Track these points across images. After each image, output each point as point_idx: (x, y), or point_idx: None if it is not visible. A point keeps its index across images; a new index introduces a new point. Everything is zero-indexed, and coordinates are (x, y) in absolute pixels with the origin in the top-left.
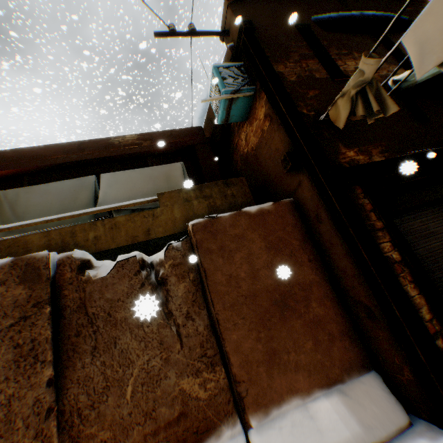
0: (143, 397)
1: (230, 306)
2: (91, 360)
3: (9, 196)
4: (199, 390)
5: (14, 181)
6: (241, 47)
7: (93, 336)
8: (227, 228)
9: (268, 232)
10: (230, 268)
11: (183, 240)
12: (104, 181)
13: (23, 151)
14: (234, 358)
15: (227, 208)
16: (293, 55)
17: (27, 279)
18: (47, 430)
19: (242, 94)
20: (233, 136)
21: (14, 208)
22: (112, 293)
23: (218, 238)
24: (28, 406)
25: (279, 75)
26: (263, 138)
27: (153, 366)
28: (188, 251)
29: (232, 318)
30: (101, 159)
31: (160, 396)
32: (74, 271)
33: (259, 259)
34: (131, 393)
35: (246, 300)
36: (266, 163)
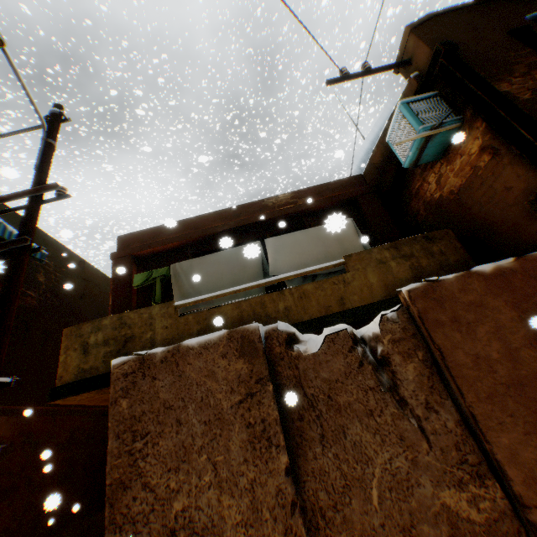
0: (395, 506)
1: (485, 397)
2: (322, 450)
3: (183, 268)
4: (469, 509)
5: (178, 253)
6: (435, 74)
7: (316, 421)
8: (455, 294)
9: (516, 298)
10: (473, 345)
11: (398, 310)
12: (270, 246)
13: (184, 222)
14: (511, 471)
15: (436, 269)
16: (515, 67)
17: (244, 353)
18: (295, 528)
19: (445, 127)
20: (411, 180)
21: (189, 280)
22: (327, 372)
23: (446, 307)
24: (270, 495)
25: (503, 96)
26: (475, 176)
27: (398, 467)
28: (408, 323)
29: (493, 413)
30: (257, 223)
31: (416, 508)
32: (282, 345)
33: (514, 335)
34: (377, 498)
35: (507, 390)
36: (480, 208)
